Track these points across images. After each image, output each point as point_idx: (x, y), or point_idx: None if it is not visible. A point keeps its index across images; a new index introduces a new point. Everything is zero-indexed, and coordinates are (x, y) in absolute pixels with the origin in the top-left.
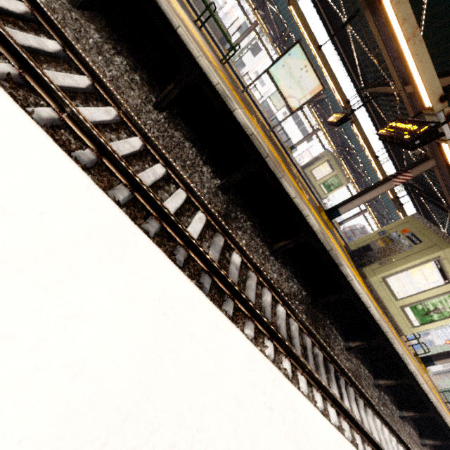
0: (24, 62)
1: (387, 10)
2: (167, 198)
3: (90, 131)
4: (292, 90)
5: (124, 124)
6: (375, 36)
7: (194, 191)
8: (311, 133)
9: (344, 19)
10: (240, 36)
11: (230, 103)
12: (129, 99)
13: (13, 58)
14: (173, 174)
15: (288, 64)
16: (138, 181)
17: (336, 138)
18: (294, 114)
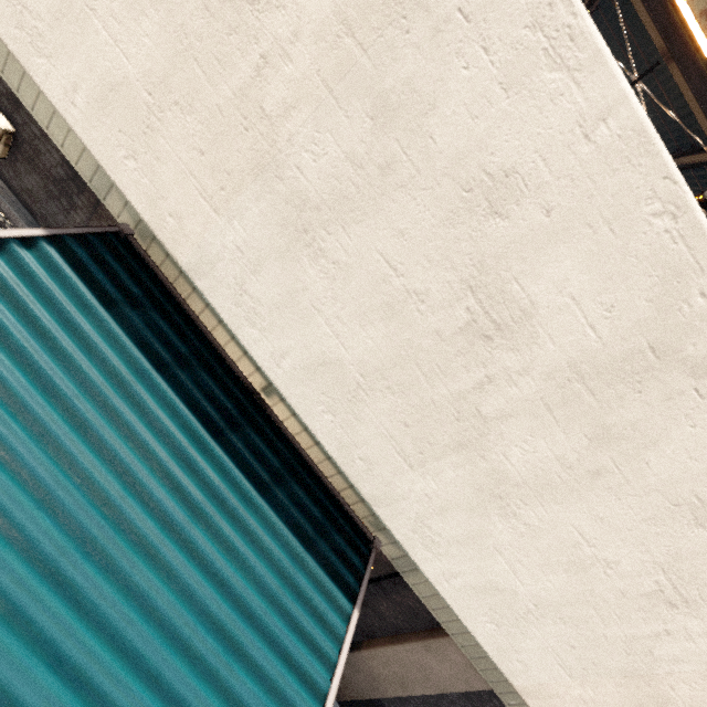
0: None
1: (706, 57)
2: None
3: None
4: None
5: None
6: (682, 91)
7: None
8: None
9: (634, 76)
10: None
11: None
12: None
13: None
14: None
15: None
16: None
17: None
18: None
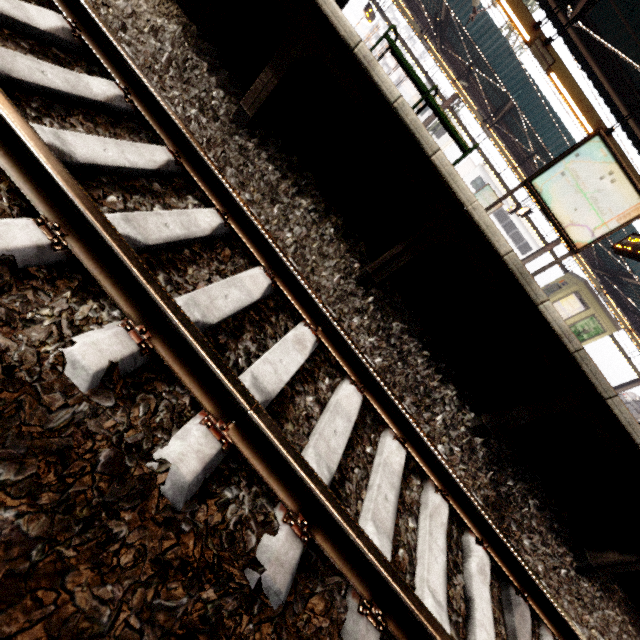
0: (154, 309)
1: None
2: (415, 532)
3: (291, 472)
4: (579, 213)
5: (321, 346)
6: None
7: (462, 494)
8: (544, 249)
9: None
10: (429, 117)
11: (535, 288)
12: (321, 281)
13: (131, 302)
14: (416, 454)
15: (573, 170)
16: (400, 597)
17: (590, 256)
18: (499, 214)
